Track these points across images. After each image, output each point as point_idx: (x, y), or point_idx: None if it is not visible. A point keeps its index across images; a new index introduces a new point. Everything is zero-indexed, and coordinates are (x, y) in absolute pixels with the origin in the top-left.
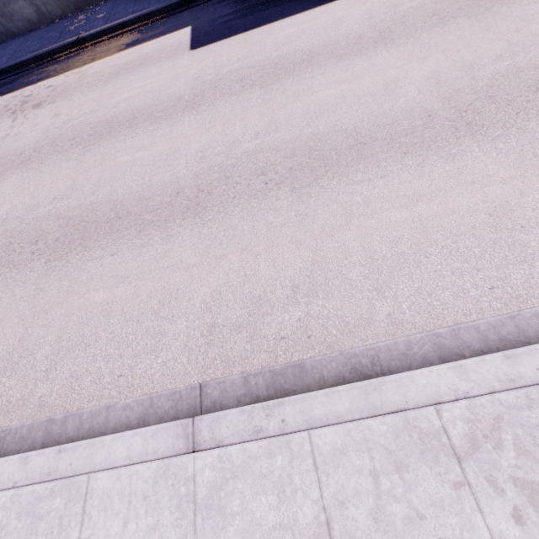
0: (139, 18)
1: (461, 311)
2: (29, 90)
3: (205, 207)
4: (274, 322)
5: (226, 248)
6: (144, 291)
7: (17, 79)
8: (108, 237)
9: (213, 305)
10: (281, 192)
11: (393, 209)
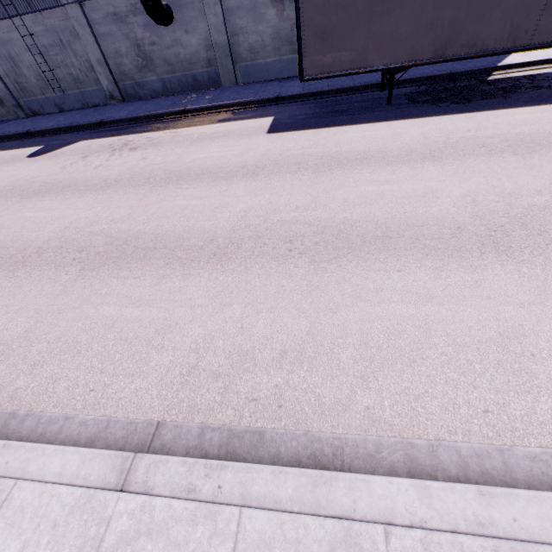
0: (236, 104)
1: (447, 426)
2: (132, 137)
3: (230, 257)
4: (252, 381)
5: (233, 298)
6: (147, 317)
7: (128, 128)
8: (139, 262)
9: (202, 347)
10: (301, 261)
11: (401, 302)
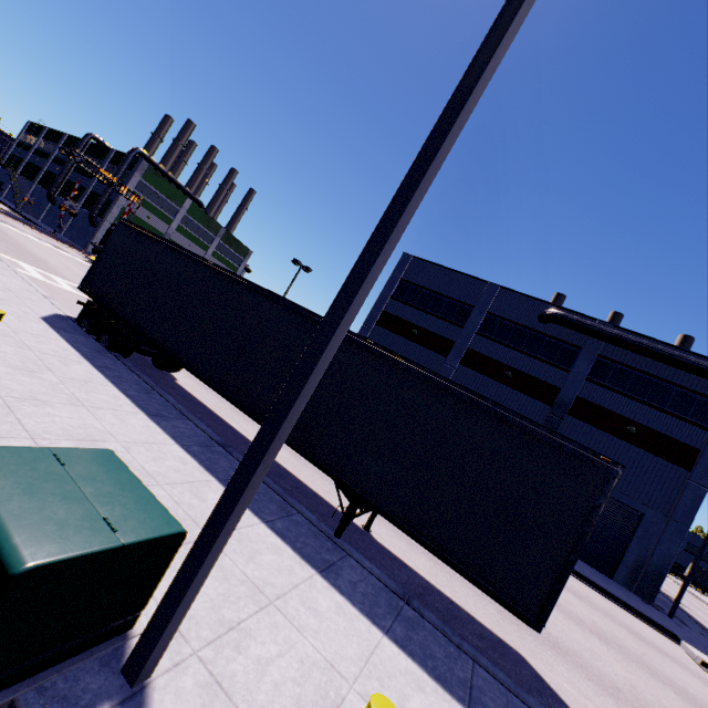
0: None
1: None
2: None
3: None
4: None
5: None
6: None
7: None
8: None
9: None
10: None
11: None
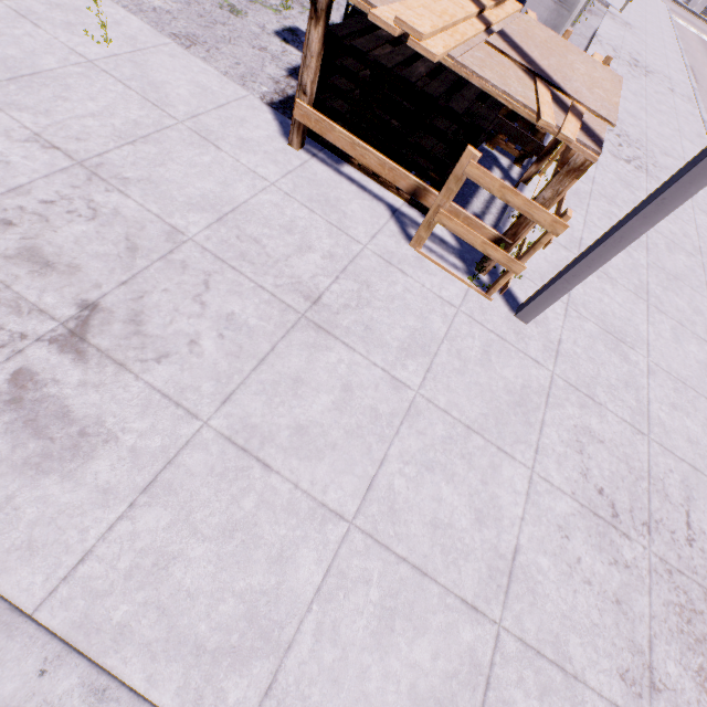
0: None
1: None
2: None
3: None
4: None
5: None
6: None
7: None
8: None
9: None
10: None
11: None
